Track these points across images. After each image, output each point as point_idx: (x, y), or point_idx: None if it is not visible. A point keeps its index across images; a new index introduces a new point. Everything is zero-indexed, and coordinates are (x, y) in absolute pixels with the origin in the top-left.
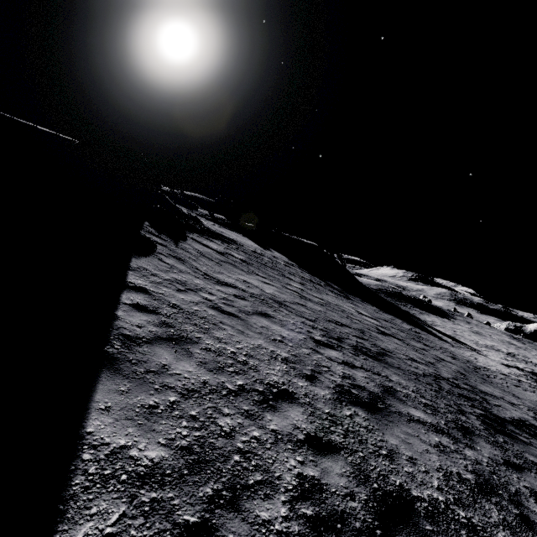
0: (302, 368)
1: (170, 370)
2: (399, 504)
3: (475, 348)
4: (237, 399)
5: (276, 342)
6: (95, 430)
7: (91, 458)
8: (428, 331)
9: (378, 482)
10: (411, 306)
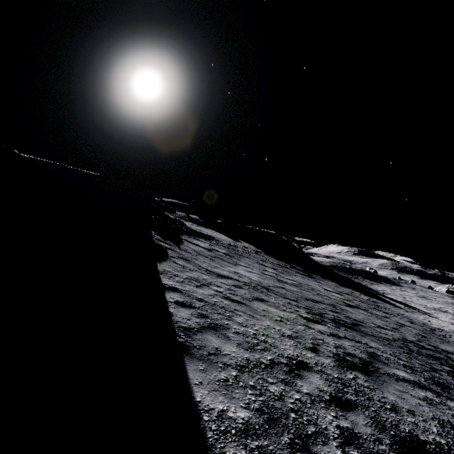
0: (305, 342)
1: (222, 351)
2: (414, 446)
3: (425, 311)
4: (273, 371)
5: (278, 322)
6: (201, 399)
7: (209, 419)
8: (383, 300)
9: (393, 430)
10: (362, 278)
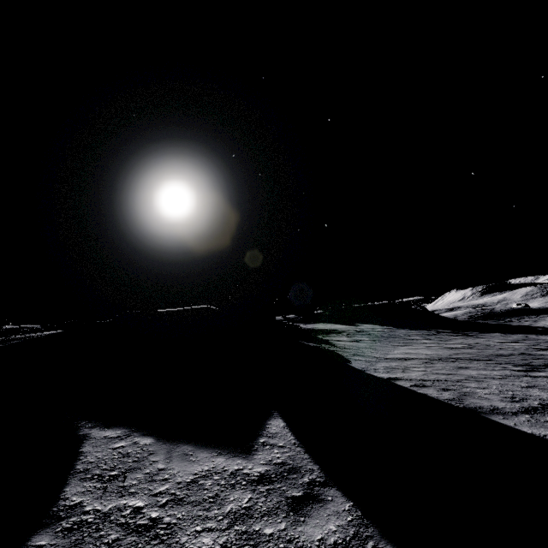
0: (546, 387)
1: (497, 407)
2: None
3: None
4: None
5: (503, 379)
6: (530, 431)
7: None
8: None
9: None
10: (517, 319)
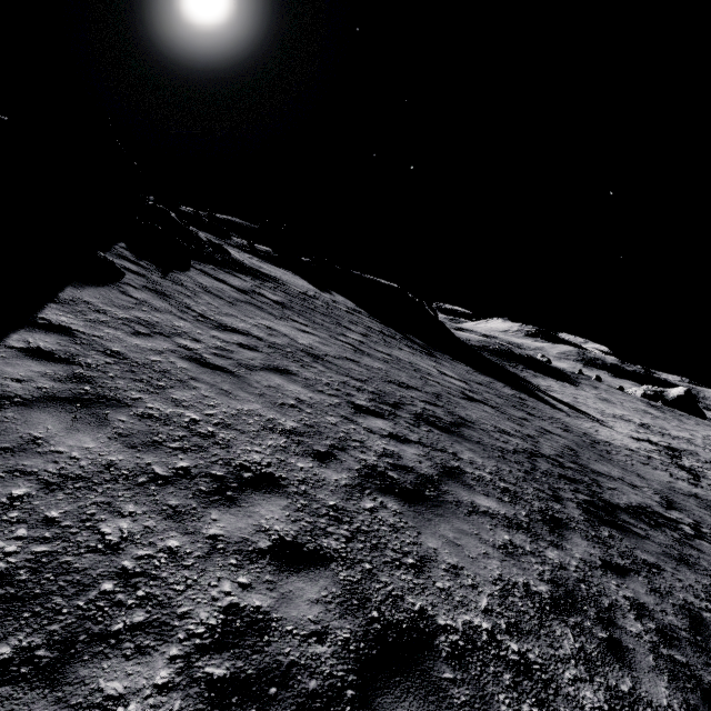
0: (314, 443)
1: (45, 446)
2: (408, 641)
3: (598, 418)
4: (162, 490)
5: (284, 408)
6: None
7: None
8: (538, 398)
9: (382, 609)
10: (523, 368)
